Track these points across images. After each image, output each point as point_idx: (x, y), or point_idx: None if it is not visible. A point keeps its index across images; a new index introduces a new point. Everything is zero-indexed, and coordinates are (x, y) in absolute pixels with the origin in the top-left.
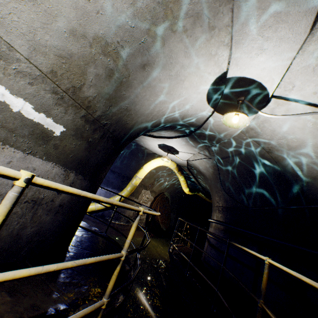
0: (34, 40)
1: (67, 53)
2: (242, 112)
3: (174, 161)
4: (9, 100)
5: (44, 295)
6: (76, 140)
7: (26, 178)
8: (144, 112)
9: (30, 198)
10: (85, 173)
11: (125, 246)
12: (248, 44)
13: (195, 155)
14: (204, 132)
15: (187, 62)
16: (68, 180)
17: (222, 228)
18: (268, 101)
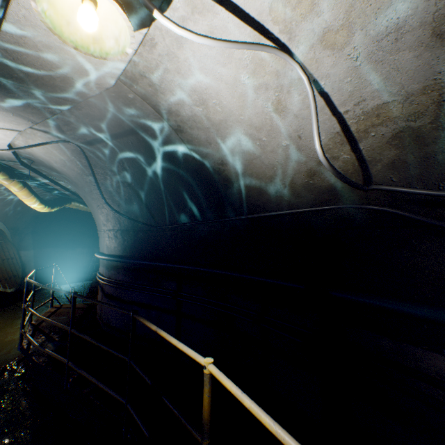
0: None
1: None
2: None
3: None
4: None
5: None
6: None
7: None
8: None
9: None
10: None
11: None
12: None
13: (26, 133)
14: (18, 66)
15: None
16: None
17: (121, 267)
18: None
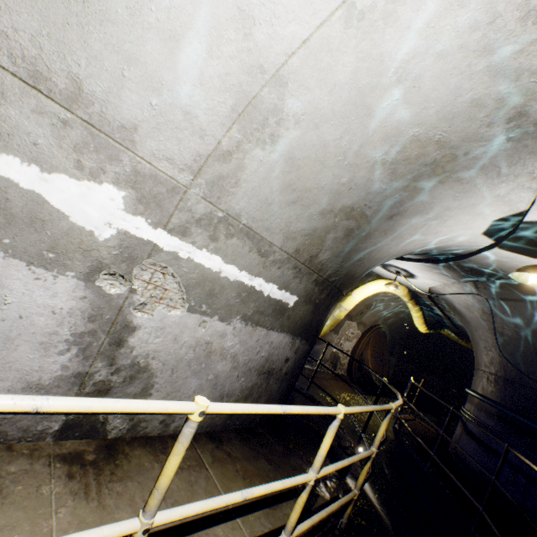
0: (288, 231)
1: (312, 230)
2: None
3: (404, 285)
4: (263, 287)
5: (291, 469)
6: (305, 305)
7: (343, 412)
8: (380, 256)
9: (266, 369)
10: (307, 336)
11: (375, 443)
12: None
13: (446, 283)
14: (471, 264)
15: (456, 204)
16: (294, 347)
17: (493, 412)
18: None
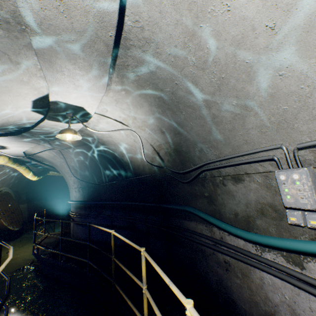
0: None
1: None
2: (74, 132)
3: (4, 155)
4: None
5: None
6: None
7: None
8: None
9: None
10: None
11: None
12: (64, 85)
13: (34, 146)
14: (39, 132)
15: None
16: None
17: (83, 206)
18: (93, 115)
